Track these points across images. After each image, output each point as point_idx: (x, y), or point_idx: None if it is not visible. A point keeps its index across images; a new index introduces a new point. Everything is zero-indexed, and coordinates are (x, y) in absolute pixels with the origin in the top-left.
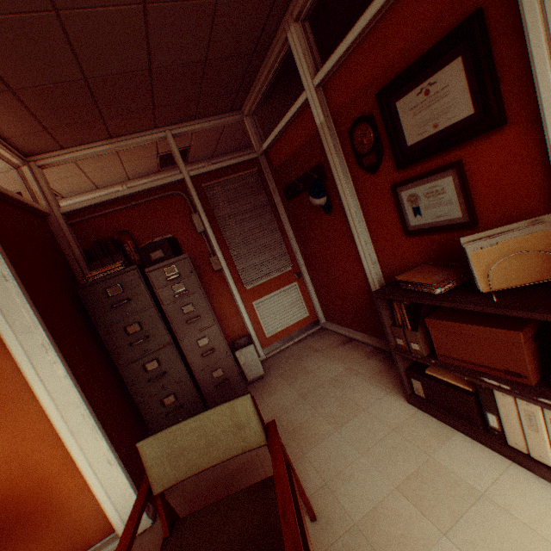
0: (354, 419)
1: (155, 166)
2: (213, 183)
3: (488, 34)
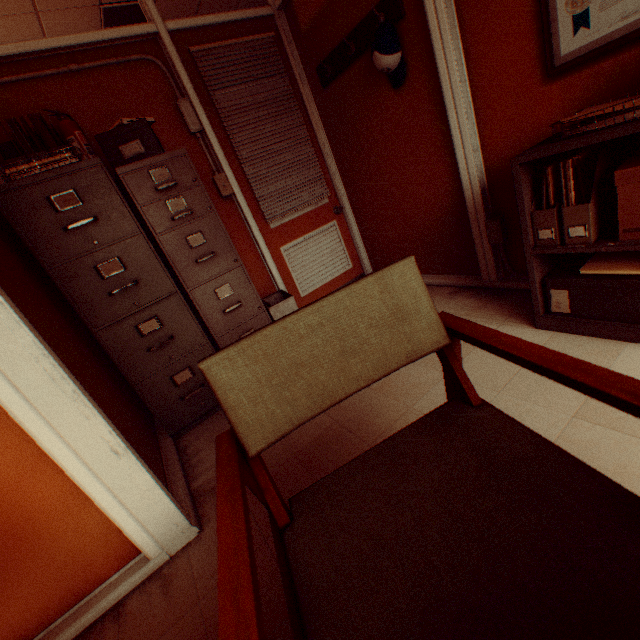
0: (466, 359)
1: None
2: (208, 49)
3: None
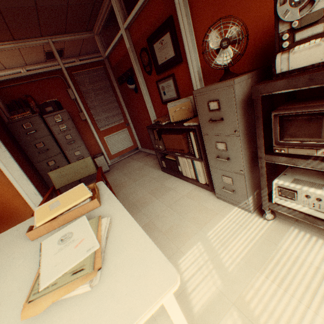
0: (142, 178)
1: (43, 58)
2: (79, 73)
3: (175, 26)
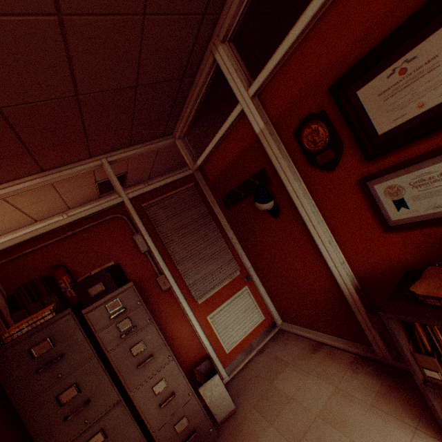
0: None
1: (94, 193)
2: (153, 202)
3: None
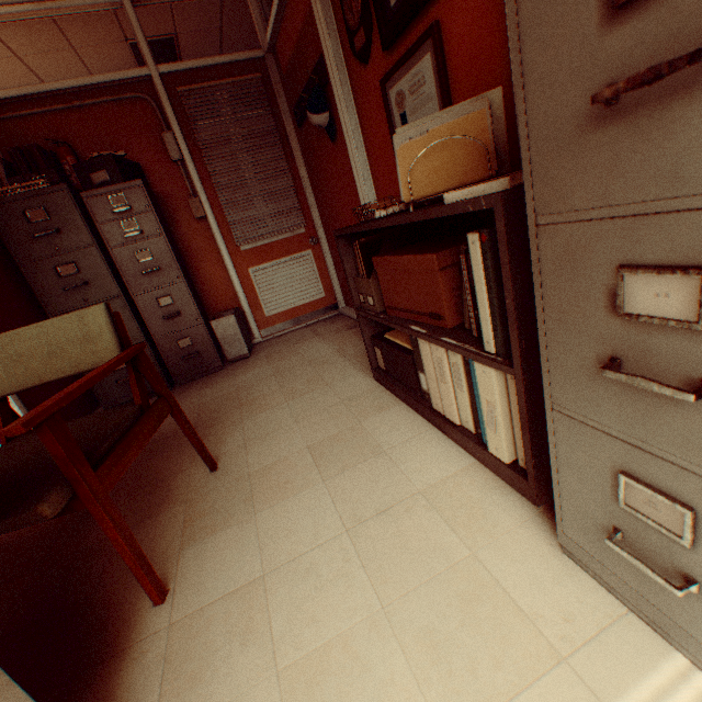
0: (311, 393)
1: (131, 64)
2: (195, 89)
3: None
